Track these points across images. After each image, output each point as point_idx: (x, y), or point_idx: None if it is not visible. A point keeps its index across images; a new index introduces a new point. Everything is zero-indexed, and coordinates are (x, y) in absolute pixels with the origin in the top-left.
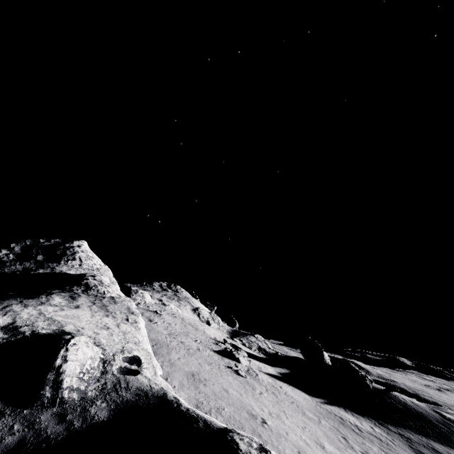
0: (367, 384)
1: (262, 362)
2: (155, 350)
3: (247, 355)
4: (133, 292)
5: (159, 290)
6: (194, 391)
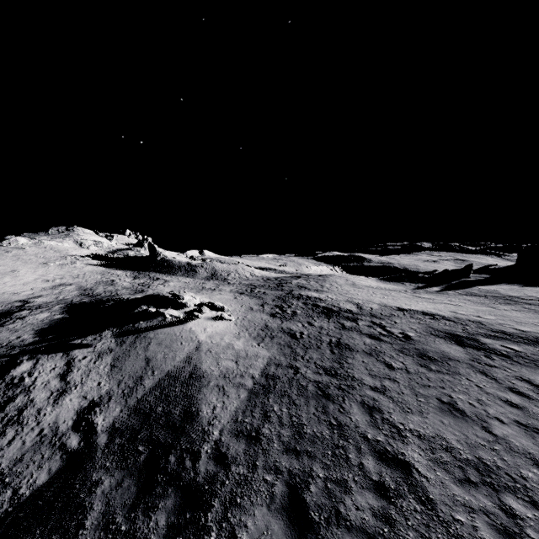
0: (157, 259)
1: (105, 261)
2: None
3: (96, 259)
4: (7, 240)
5: (52, 234)
6: None
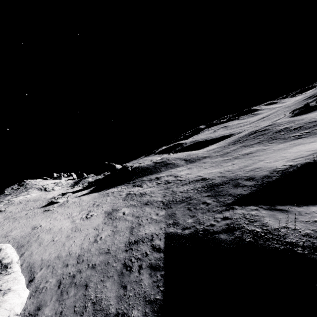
0: (128, 170)
1: (83, 191)
2: None
3: (74, 193)
4: None
5: (11, 193)
6: (2, 239)
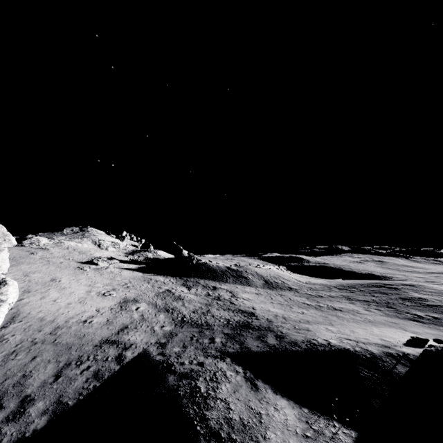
0: (192, 262)
1: (133, 264)
2: (14, 265)
3: (122, 262)
4: (28, 239)
5: (68, 234)
6: (22, 276)
